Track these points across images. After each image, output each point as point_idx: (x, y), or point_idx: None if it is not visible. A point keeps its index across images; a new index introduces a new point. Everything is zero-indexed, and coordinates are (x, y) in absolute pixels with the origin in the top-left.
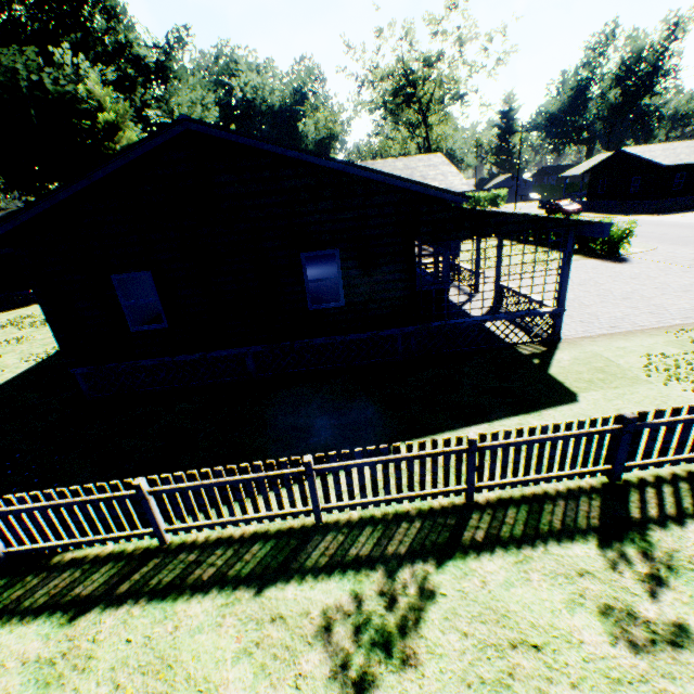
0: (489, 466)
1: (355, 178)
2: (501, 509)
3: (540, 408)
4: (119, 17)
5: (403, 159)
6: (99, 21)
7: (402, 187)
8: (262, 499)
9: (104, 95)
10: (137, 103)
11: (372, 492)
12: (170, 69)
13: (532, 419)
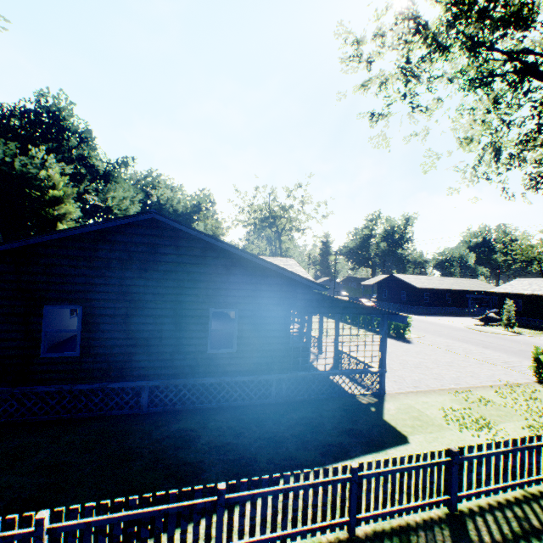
0: (366, 496)
1: (256, 265)
2: (378, 541)
3: (385, 447)
4: (89, 143)
5: (270, 258)
6: (73, 141)
7: (287, 275)
8: (167, 537)
9: (60, 180)
10: (81, 189)
11: (271, 527)
12: (114, 176)
13: (382, 456)
